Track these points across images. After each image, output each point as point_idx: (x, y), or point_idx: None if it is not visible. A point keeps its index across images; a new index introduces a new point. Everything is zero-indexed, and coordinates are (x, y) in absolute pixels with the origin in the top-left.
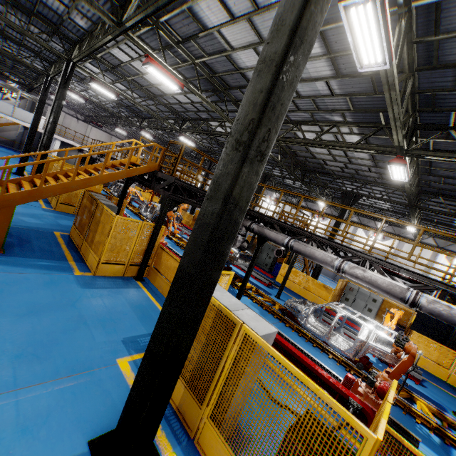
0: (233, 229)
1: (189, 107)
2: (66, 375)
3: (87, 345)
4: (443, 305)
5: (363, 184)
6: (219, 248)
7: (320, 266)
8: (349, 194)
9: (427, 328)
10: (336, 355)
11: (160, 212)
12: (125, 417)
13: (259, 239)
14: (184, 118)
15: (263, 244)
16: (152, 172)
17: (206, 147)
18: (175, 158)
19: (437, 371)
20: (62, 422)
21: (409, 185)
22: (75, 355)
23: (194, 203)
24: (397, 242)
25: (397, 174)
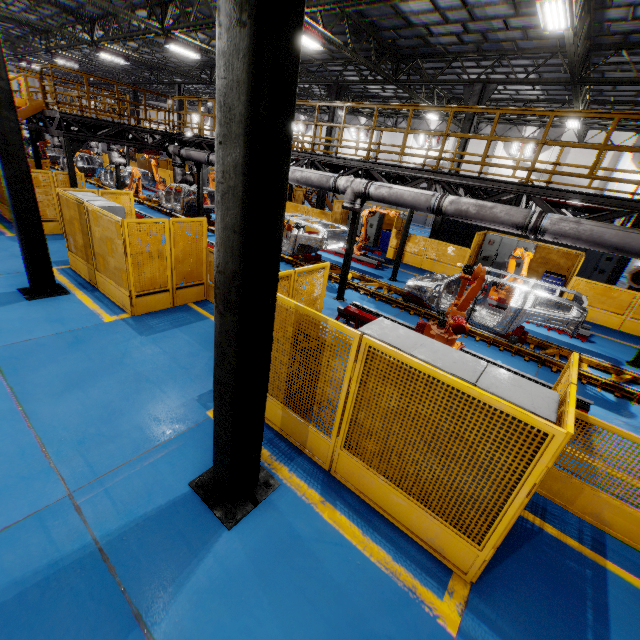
0: (13, 125)
1: (79, 0)
2: (3, 274)
3: (20, 264)
4: (299, 171)
5: (347, 65)
6: (9, 140)
7: (321, 192)
8: (334, 86)
9: (450, 234)
10: (286, 257)
11: (66, 157)
12: (26, 266)
13: (196, 165)
14: (90, 20)
15: (203, 170)
16: (42, 113)
17: (148, 61)
18: (134, 92)
19: (415, 261)
20: (1, 285)
21: (348, 53)
22: (10, 268)
23: (103, 139)
24: (453, 144)
25: (309, 43)
